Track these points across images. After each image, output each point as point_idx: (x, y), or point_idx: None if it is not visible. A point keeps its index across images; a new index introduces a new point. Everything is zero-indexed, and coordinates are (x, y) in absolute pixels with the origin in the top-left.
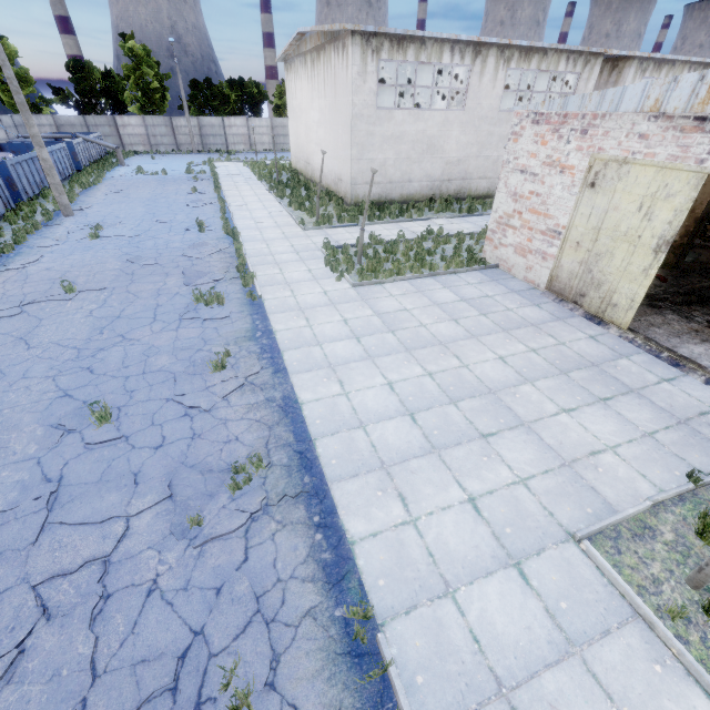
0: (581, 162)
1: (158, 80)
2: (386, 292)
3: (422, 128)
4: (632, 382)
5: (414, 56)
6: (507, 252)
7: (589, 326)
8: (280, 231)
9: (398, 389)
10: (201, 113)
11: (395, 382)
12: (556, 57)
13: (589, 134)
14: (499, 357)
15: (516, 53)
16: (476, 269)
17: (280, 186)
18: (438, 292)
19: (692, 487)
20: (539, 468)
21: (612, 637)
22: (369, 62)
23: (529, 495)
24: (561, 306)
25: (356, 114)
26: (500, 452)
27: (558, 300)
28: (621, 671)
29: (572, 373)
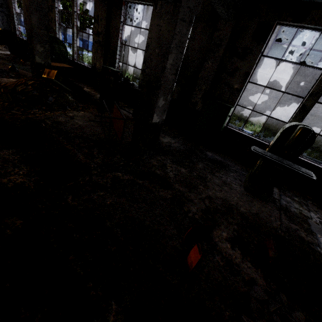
0: None
1: None
2: None
3: None
4: None
5: None
6: None
7: None
8: None
9: None
10: None
11: None
12: None
13: None
14: None
15: None
16: None
17: None
18: None
19: None
20: None
21: None
22: None
23: None
24: None
25: None
26: None
27: None
28: None
29: None
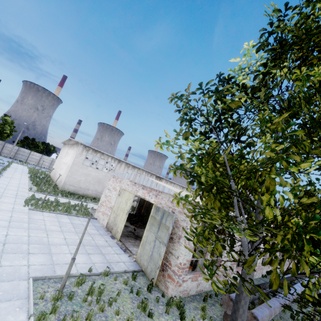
0: (119, 189)
1: (10, 131)
2: (42, 214)
3: (97, 174)
4: (105, 252)
5: (99, 156)
6: (100, 214)
7: (109, 238)
8: (17, 188)
9: (9, 236)
10: (22, 146)
11: (10, 234)
12: (142, 171)
13: (121, 182)
14: (65, 238)
15: (131, 166)
16: (87, 217)
17: (35, 177)
18: (64, 219)
19: (89, 273)
20: (40, 263)
21: (10, 301)
22: (84, 152)
23: (27, 268)
24: (106, 232)
25: (74, 163)
26: (30, 257)
27: (107, 230)
28: (2, 308)
29: (87, 246)
